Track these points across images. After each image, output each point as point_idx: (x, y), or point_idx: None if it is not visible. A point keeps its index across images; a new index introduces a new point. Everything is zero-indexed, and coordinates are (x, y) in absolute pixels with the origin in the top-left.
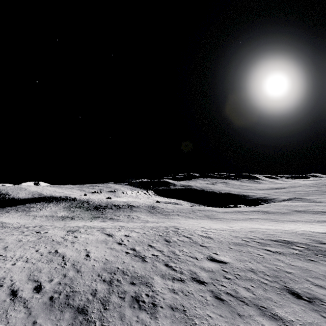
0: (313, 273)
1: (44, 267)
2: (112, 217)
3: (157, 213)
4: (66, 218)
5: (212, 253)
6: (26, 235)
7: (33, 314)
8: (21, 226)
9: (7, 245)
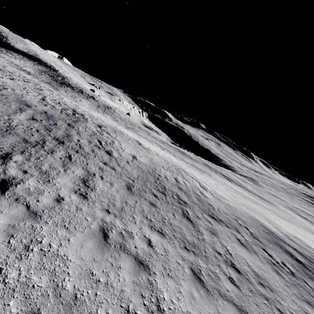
0: (18, 96)
1: None
2: (59, 89)
3: (101, 109)
4: (26, 72)
5: (1, 77)
6: None
7: None
8: None
9: None
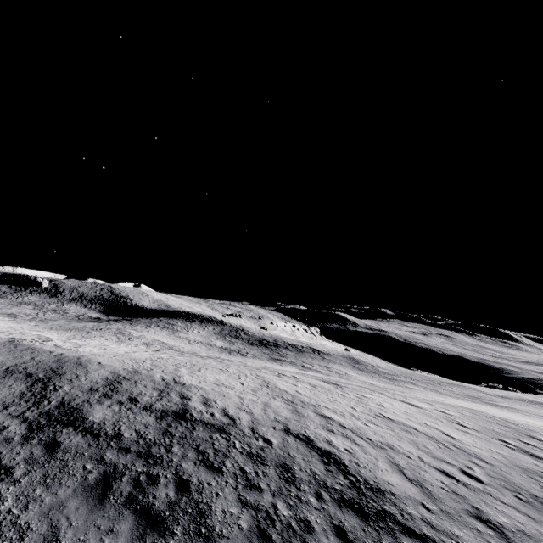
0: None
1: (419, 440)
2: (303, 365)
3: (372, 373)
4: (232, 351)
5: None
6: (277, 376)
7: (536, 519)
8: (195, 353)
9: (294, 389)
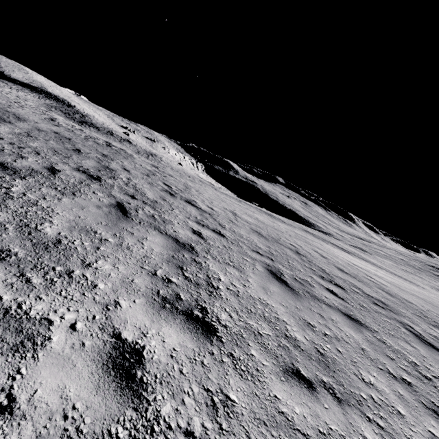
0: (1, 105)
1: None
2: None
3: (143, 156)
4: None
5: None
6: None
7: None
8: None
9: None
